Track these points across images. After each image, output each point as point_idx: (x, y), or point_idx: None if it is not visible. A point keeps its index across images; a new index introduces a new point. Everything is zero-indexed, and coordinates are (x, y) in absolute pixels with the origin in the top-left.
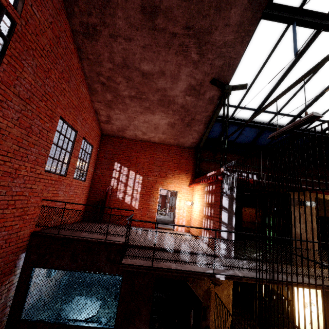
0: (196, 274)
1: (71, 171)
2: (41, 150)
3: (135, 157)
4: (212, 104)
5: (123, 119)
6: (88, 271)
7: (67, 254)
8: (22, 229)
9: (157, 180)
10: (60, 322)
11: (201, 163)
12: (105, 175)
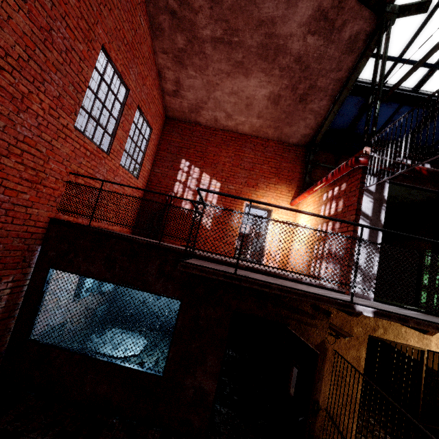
0: (317, 298)
1: (117, 151)
2: (68, 87)
3: (213, 153)
4: (352, 52)
5: (198, 86)
6: (129, 286)
7: (99, 256)
8: (35, 205)
9: (242, 190)
10: (83, 352)
11: (314, 171)
12: (167, 176)
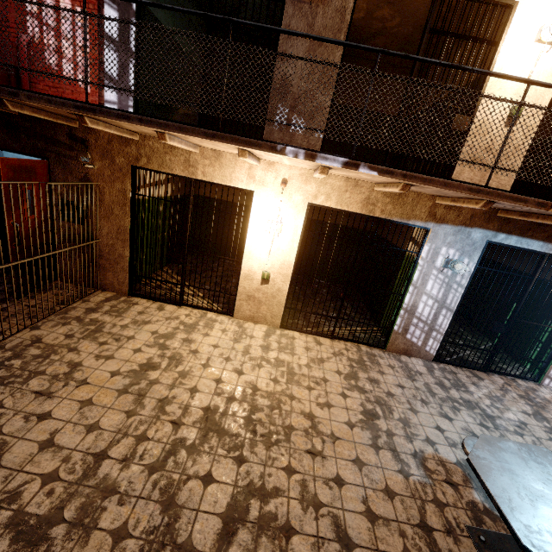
0: None
1: None
2: None
3: None
4: None
5: None
6: None
7: None
8: None
9: None
10: None
11: None
12: (11, 5)
